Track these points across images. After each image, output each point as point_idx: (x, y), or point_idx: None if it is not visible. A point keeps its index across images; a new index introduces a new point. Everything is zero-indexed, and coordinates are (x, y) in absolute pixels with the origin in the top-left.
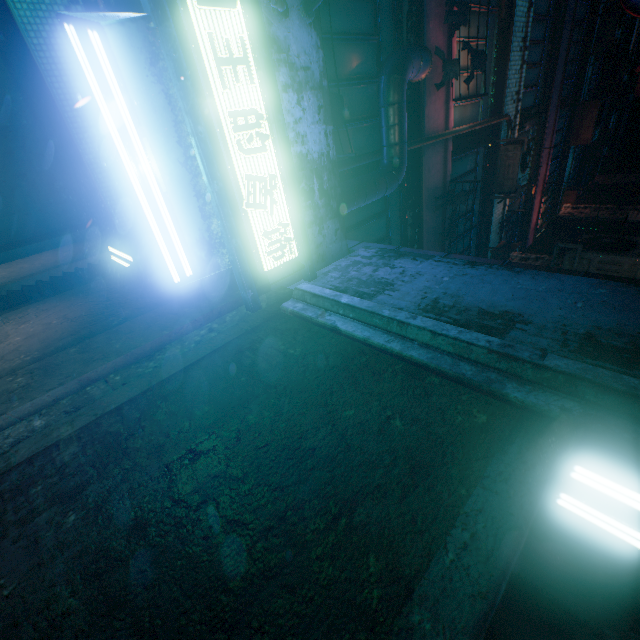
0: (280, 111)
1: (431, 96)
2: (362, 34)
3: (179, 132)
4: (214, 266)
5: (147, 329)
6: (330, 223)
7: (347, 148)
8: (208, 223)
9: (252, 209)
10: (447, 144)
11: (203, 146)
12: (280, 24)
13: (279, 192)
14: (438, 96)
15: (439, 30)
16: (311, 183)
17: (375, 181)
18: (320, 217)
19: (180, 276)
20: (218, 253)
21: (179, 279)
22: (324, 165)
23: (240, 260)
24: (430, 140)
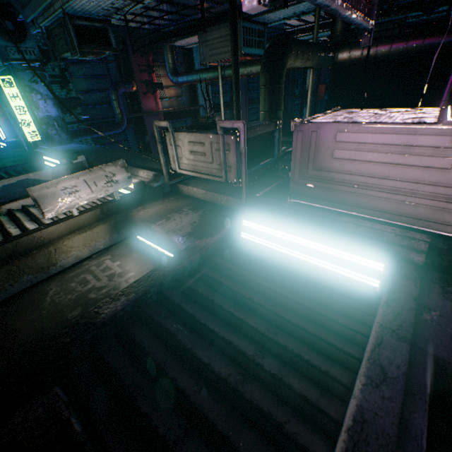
0: (31, 106)
1: (145, 97)
2: (101, 75)
3: (2, 110)
4: (13, 138)
5: (0, 155)
6: (65, 135)
7: (100, 114)
8: (11, 128)
9: (23, 126)
10: (160, 115)
11: (8, 113)
12: (36, 85)
13: (32, 124)
14: (150, 97)
15: (145, 73)
16: (54, 123)
17: (108, 126)
18: (60, 133)
19: (4, 139)
20: (15, 135)
21: (4, 139)
22: (59, 119)
23: (21, 138)
24: (146, 113)
